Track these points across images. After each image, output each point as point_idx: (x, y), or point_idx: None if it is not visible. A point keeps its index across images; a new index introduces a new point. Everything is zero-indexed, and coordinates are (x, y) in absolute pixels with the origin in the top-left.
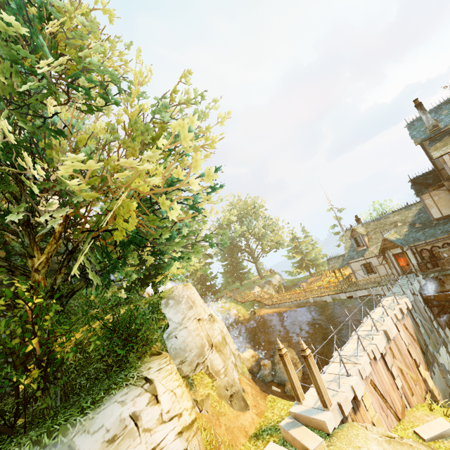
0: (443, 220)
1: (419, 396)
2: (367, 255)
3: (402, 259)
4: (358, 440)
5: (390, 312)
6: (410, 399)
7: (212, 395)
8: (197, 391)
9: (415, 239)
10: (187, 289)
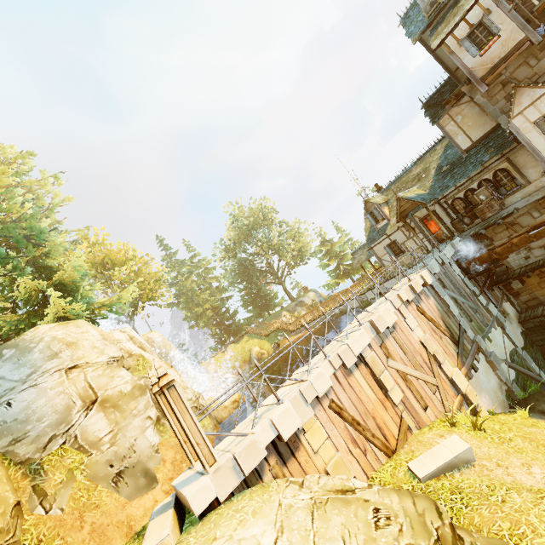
0: (475, 149)
1: (440, 408)
2: (389, 231)
3: (433, 223)
4: (228, 522)
5: (393, 294)
6: (420, 416)
7: (77, 480)
8: (48, 480)
9: (442, 188)
10: (62, 328)
